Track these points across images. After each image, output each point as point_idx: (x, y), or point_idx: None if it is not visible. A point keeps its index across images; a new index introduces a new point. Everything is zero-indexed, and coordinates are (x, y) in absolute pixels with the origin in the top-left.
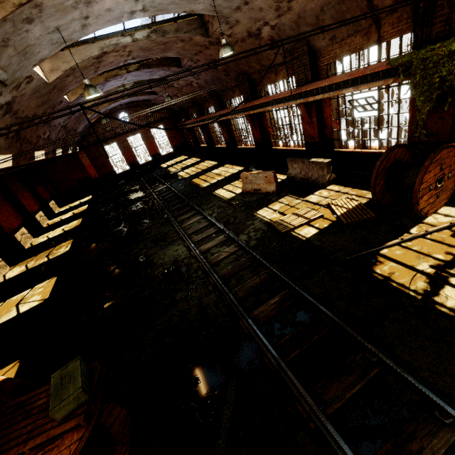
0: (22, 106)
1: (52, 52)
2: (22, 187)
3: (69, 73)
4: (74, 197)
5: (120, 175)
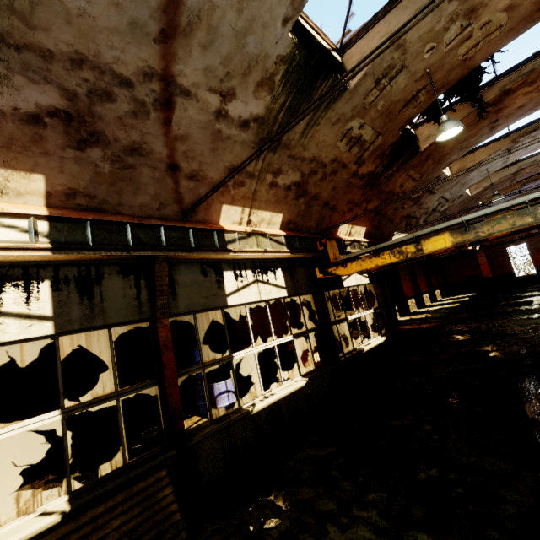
0: (450, 211)
1: (479, 180)
2: (421, 272)
3: (487, 188)
4: (458, 292)
5: (519, 279)
